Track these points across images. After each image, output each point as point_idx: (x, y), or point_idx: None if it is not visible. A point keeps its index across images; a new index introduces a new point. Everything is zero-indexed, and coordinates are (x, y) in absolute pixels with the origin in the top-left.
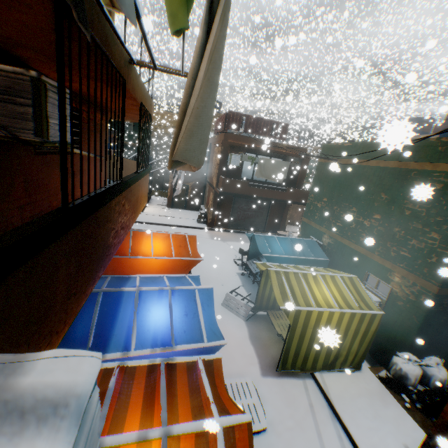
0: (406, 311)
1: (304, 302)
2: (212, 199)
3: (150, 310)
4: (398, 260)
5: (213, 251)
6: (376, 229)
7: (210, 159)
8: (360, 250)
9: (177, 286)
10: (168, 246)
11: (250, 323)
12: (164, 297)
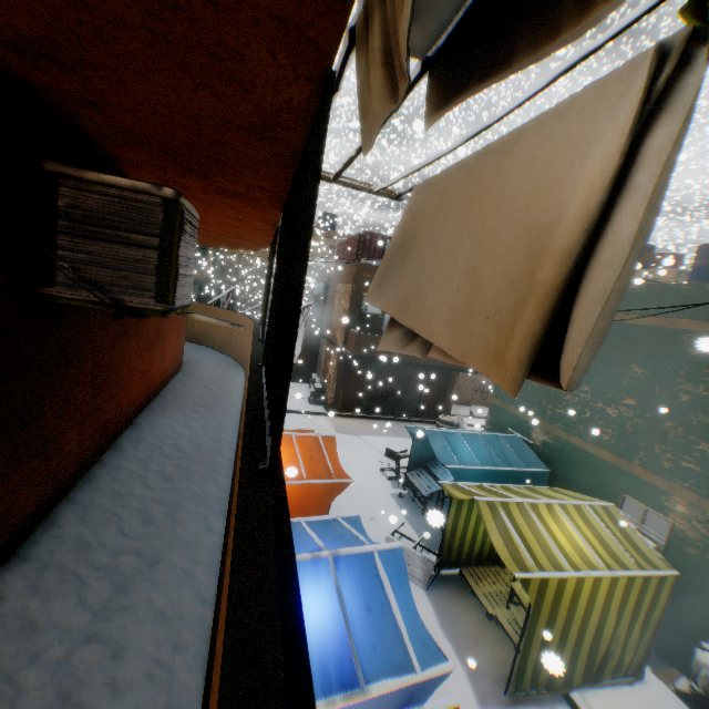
0: (705, 565)
1: (548, 559)
2: (335, 366)
3: (304, 604)
4: (678, 476)
5: (343, 455)
6: (631, 423)
7: (328, 301)
8: (604, 457)
9: (342, 548)
10: (292, 458)
11: (434, 592)
12: (324, 574)
